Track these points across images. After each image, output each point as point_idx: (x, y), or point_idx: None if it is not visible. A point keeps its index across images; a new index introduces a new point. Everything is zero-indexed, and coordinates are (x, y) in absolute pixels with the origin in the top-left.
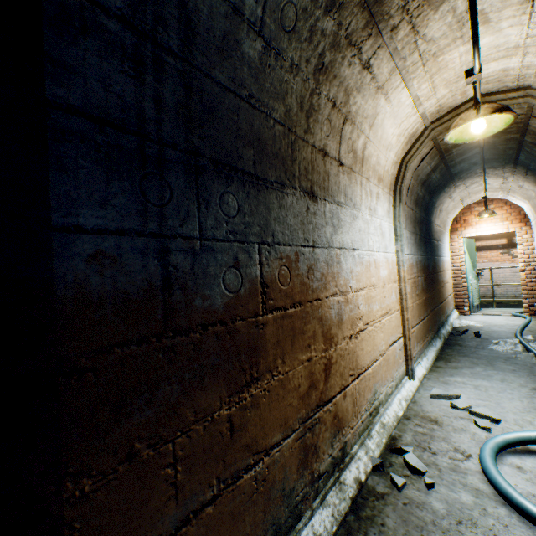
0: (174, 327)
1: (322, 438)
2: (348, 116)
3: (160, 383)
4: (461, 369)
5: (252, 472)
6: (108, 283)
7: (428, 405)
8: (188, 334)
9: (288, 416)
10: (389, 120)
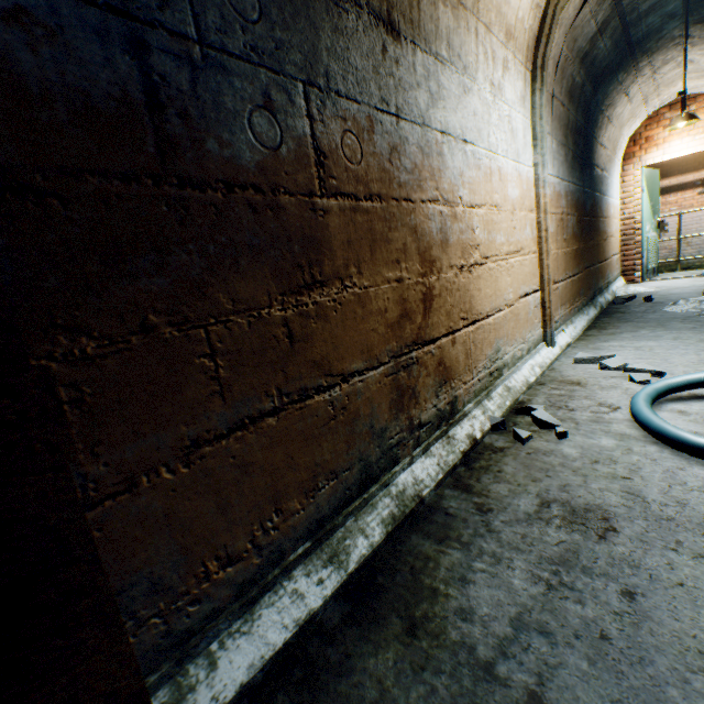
0: (179, 174)
1: (423, 384)
2: None
3: (171, 247)
4: (619, 335)
5: (326, 396)
6: (50, 70)
7: (570, 371)
8: (203, 190)
9: (372, 344)
10: None
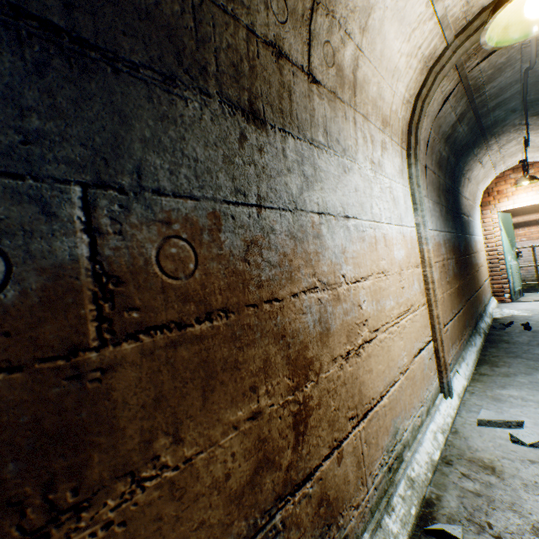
0: None
1: None
2: None
3: None
4: (514, 377)
5: None
6: None
7: (476, 438)
8: None
9: None
10: (392, 24)
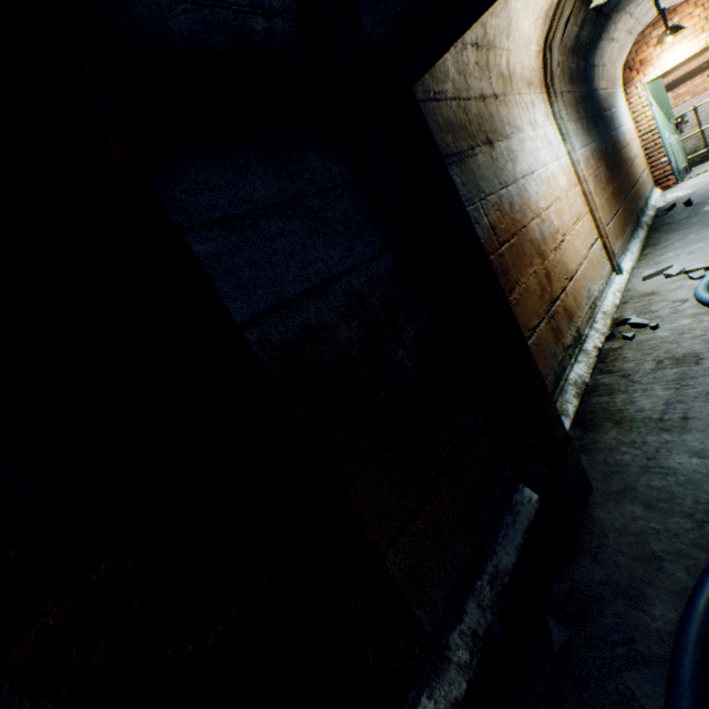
0: None
1: (561, 324)
2: (489, 46)
3: None
4: (671, 246)
5: (531, 341)
6: None
7: (642, 287)
8: None
9: (536, 310)
10: (523, 15)
